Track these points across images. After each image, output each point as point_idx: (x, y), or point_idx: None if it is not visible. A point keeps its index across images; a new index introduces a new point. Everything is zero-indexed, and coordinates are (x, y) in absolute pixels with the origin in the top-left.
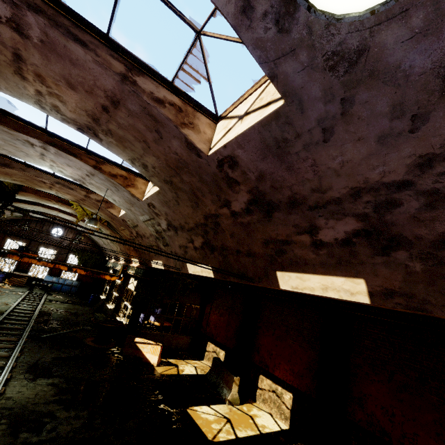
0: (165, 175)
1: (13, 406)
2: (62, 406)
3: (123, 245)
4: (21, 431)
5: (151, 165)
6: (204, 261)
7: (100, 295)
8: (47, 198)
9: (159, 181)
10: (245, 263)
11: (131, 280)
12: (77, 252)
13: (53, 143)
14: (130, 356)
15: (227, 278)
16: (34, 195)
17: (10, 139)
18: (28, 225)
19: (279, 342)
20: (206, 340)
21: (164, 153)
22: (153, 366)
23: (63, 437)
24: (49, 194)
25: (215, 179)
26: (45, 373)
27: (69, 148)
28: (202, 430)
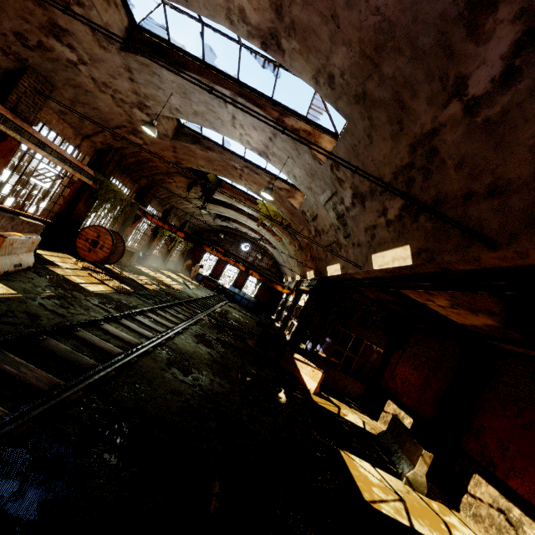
0: (357, 83)
1: (175, 349)
2: (211, 370)
3: (300, 257)
4: (174, 366)
5: (339, 69)
6: (398, 242)
7: (271, 315)
8: (238, 195)
9: (347, 105)
10: (481, 214)
11: (302, 296)
12: (259, 269)
13: (241, 94)
14: (286, 370)
15: (437, 258)
16: (229, 192)
17: (210, 100)
18: (225, 236)
19: (530, 433)
20: (385, 396)
21: (358, 24)
22: (309, 391)
23: (203, 390)
24: (240, 191)
25: (442, 29)
26: (207, 344)
27: (255, 99)
28: (356, 483)
